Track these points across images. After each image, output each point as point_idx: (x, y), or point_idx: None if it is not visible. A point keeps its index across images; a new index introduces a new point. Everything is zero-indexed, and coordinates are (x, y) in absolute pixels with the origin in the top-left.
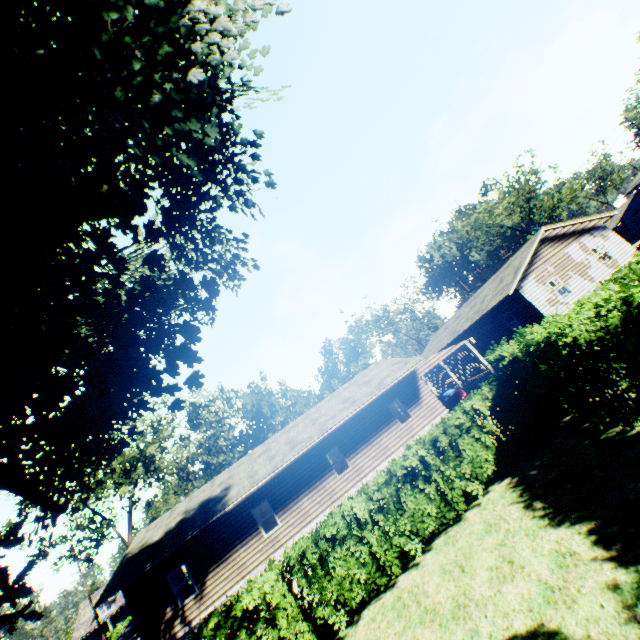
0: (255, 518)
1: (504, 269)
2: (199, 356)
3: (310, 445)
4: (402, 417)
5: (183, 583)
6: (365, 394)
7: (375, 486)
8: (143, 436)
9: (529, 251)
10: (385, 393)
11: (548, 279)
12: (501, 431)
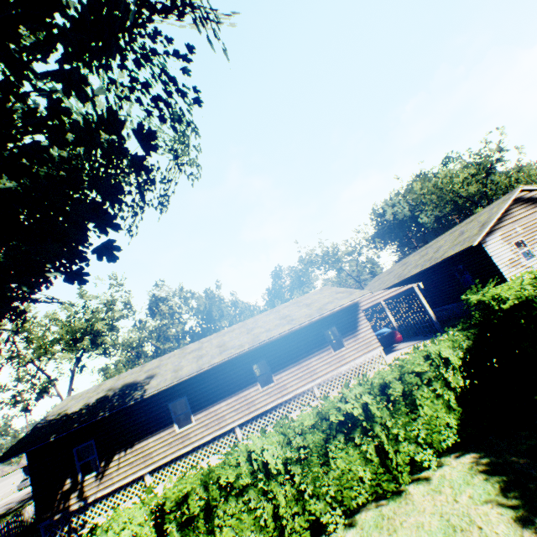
0: (171, 412)
1: (466, 223)
2: (116, 223)
3: (239, 353)
4: (333, 344)
5: (87, 459)
6: (304, 315)
7: (298, 428)
8: (95, 312)
9: (502, 207)
10: (324, 318)
11: (514, 239)
12: (471, 391)
